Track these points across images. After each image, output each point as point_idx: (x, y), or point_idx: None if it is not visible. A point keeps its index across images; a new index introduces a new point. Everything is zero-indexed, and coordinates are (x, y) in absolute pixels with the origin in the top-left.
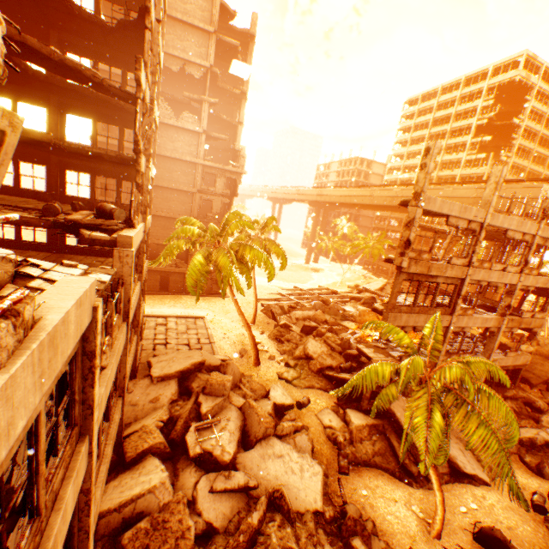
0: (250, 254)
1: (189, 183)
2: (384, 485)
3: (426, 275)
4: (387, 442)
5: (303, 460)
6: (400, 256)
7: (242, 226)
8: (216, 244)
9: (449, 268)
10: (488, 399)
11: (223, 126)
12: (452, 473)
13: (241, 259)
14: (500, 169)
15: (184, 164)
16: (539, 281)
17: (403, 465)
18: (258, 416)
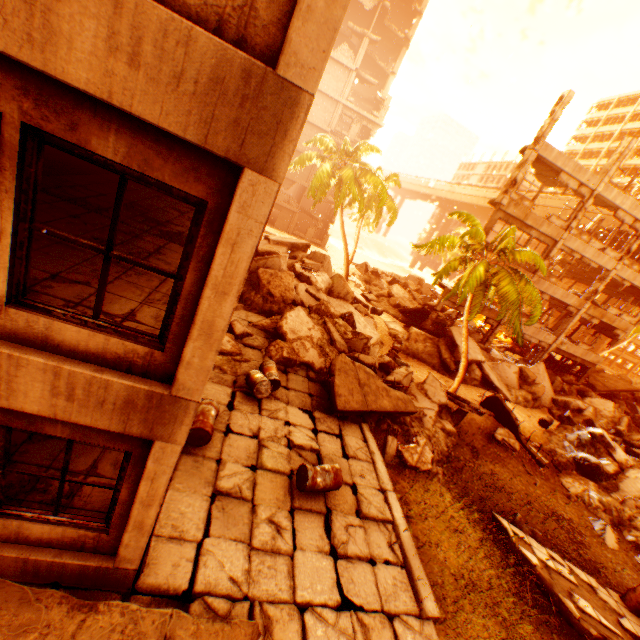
0: (371, 179)
1: (325, 121)
2: (423, 368)
3: (522, 224)
4: (437, 350)
5: (367, 324)
6: (503, 194)
7: (371, 150)
8: (342, 166)
9: (545, 225)
10: (525, 284)
11: (374, 73)
12: (482, 383)
13: (360, 184)
14: (629, 140)
15: (326, 99)
16: (637, 279)
17: (444, 363)
18: (344, 282)
